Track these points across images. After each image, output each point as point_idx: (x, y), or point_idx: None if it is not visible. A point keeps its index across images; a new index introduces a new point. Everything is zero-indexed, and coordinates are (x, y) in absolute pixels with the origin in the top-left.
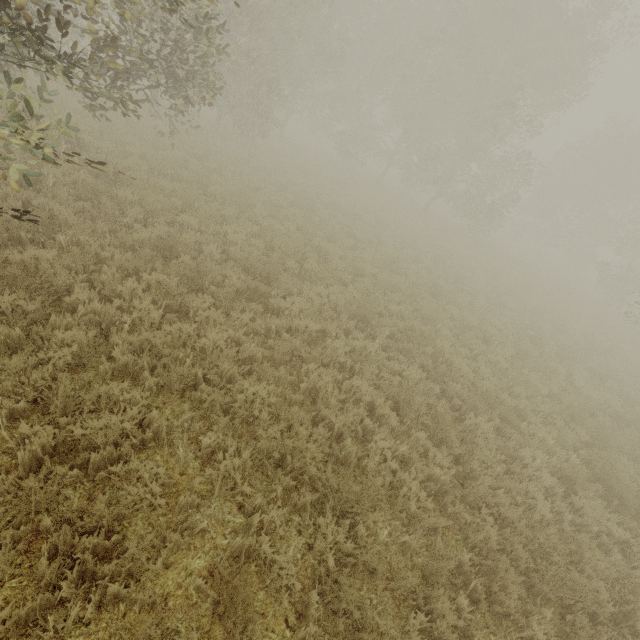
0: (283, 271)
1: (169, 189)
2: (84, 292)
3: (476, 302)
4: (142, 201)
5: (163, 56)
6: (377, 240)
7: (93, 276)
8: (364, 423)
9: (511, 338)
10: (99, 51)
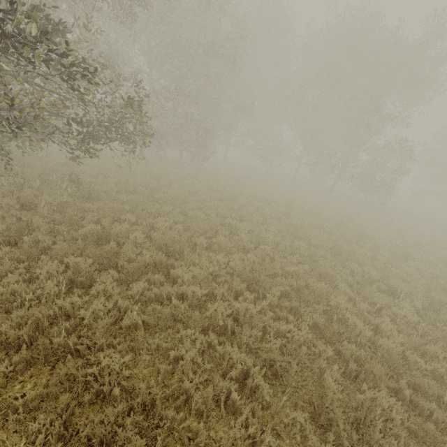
0: (186, 246)
1: (125, 199)
2: (14, 276)
3: (379, 256)
4: (95, 208)
5: (116, 122)
6: (286, 215)
7: (31, 263)
8: (231, 398)
9: (420, 288)
10: (70, 125)
